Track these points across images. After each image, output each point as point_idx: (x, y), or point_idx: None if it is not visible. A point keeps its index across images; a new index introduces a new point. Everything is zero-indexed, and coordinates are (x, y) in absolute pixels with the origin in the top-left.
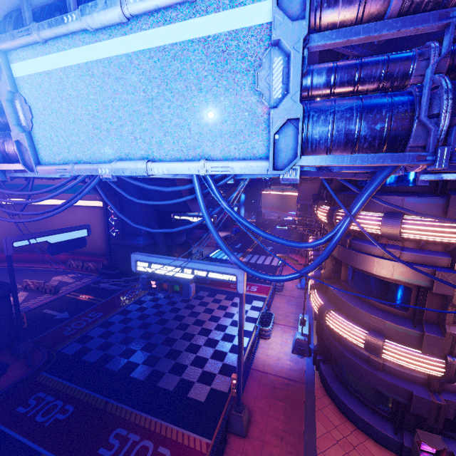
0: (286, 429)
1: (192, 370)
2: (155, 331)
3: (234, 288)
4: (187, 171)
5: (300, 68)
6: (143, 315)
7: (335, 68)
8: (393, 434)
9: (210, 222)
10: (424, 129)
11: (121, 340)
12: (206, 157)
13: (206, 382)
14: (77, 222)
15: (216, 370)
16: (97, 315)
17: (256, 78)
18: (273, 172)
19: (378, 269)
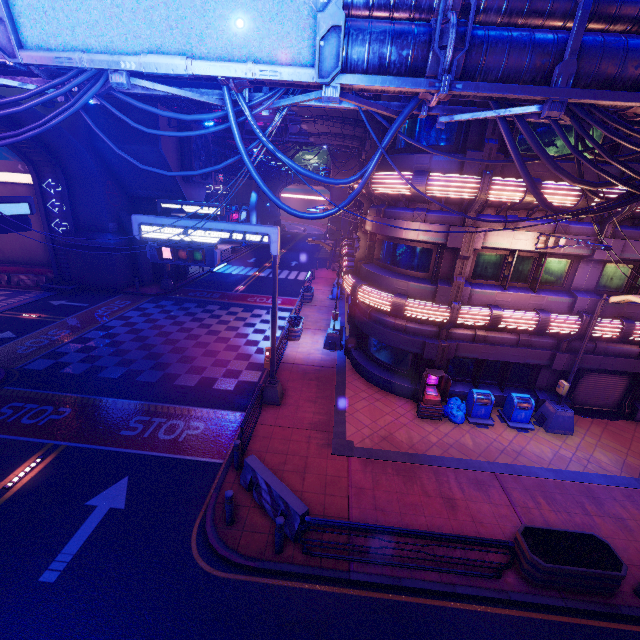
0: (318, 396)
1: (213, 369)
2: (157, 343)
3: (253, 301)
4: (234, 73)
5: None
6: (134, 330)
7: None
8: (409, 384)
9: (246, 155)
10: (436, 60)
11: (111, 353)
12: (254, 59)
13: (233, 377)
14: None
15: (242, 367)
16: (64, 333)
17: None
18: (318, 80)
19: (407, 232)
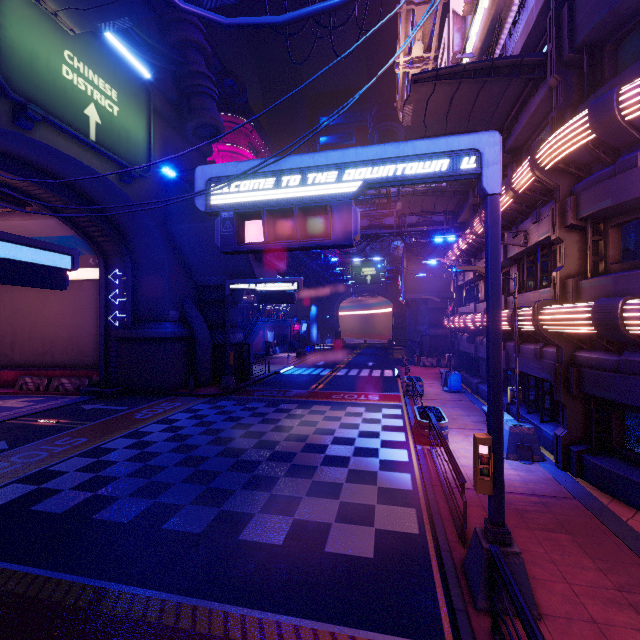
0: (621, 584)
1: (314, 503)
2: (210, 454)
3: (340, 398)
4: None
5: None
6: (178, 436)
7: None
8: None
9: None
10: None
11: (133, 471)
12: None
13: (360, 521)
14: (46, 309)
15: (370, 498)
16: (76, 442)
17: None
18: None
19: None
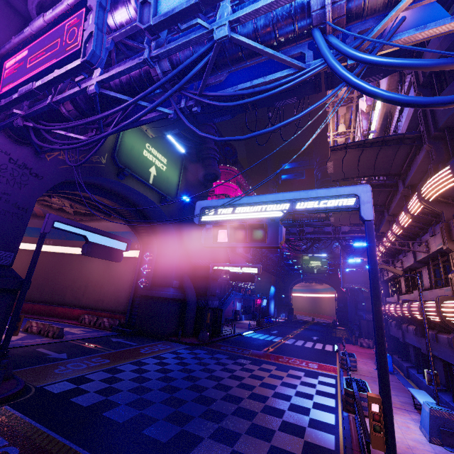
0: None
1: (250, 441)
2: (182, 386)
3: (285, 361)
4: None
5: None
6: (164, 369)
7: None
8: None
9: (343, 67)
10: None
11: (132, 388)
12: None
13: None
14: (106, 273)
15: (296, 448)
16: (103, 361)
17: None
18: None
19: None
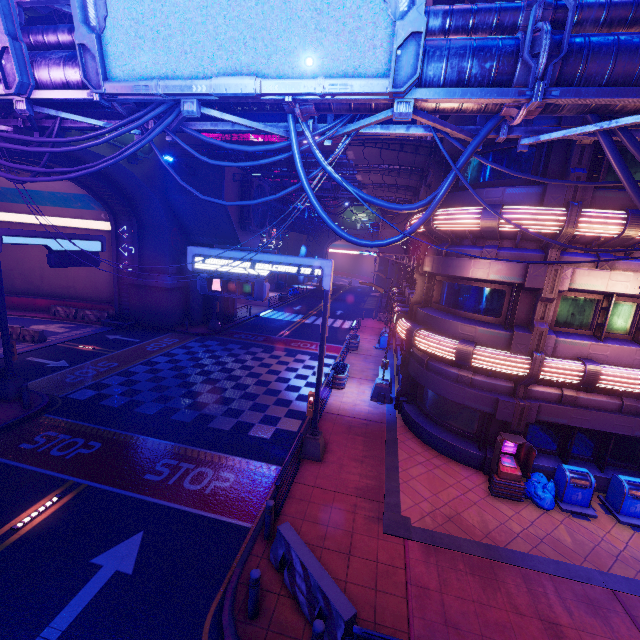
0: (366, 455)
1: (250, 414)
2: (197, 381)
3: (296, 346)
4: (302, 89)
5: None
6: (177, 367)
7: (452, 10)
8: (477, 450)
9: (306, 181)
10: (526, 69)
11: (151, 388)
12: (324, 75)
13: (270, 424)
14: None
15: (281, 414)
16: (112, 365)
17: None
18: (392, 89)
19: (474, 271)
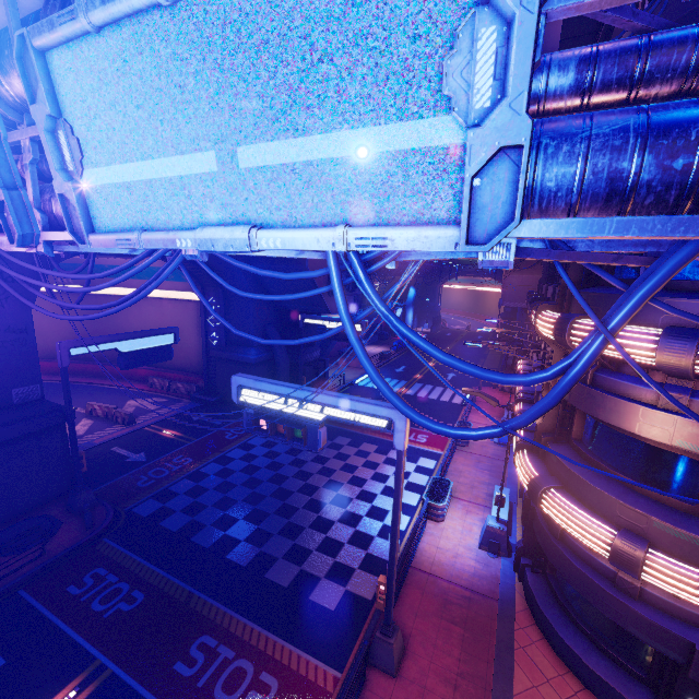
0: (462, 672)
1: (318, 558)
2: (267, 493)
3: (391, 435)
4: (315, 244)
5: (531, 45)
6: (250, 467)
7: (596, 55)
8: None
9: (353, 332)
10: None
11: (216, 501)
12: (349, 220)
13: (340, 581)
14: (163, 323)
15: (356, 562)
16: (186, 462)
17: (444, 70)
18: (466, 247)
19: (645, 427)
